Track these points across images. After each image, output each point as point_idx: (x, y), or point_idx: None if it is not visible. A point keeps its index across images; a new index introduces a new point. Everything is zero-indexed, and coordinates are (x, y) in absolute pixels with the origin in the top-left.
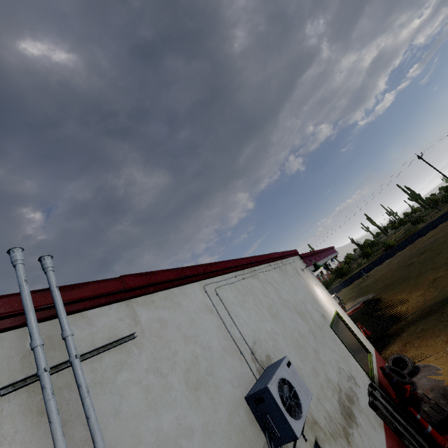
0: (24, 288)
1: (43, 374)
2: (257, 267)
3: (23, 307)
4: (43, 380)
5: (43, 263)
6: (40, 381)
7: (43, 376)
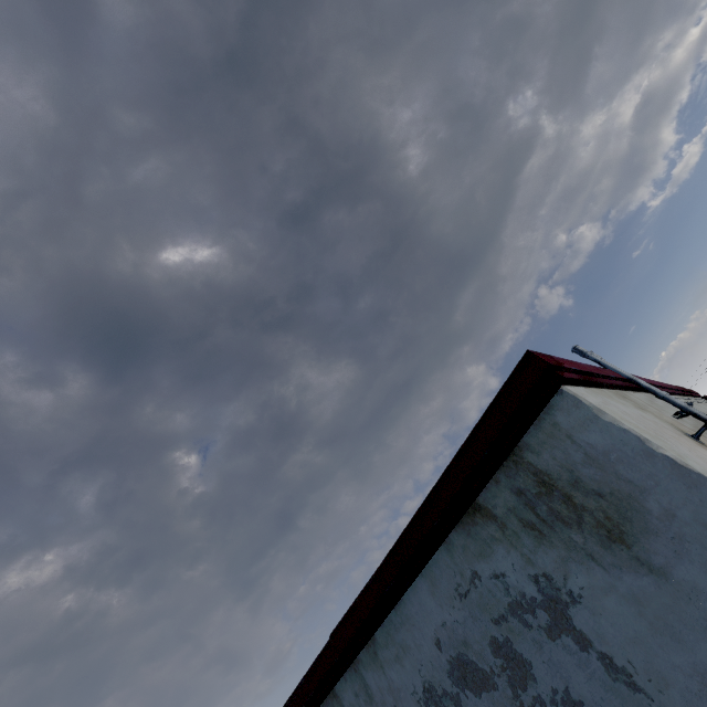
0: (612, 366)
1: (690, 408)
2: (683, 397)
3: (625, 377)
4: (694, 411)
5: (595, 356)
6: (692, 412)
7: (691, 409)
